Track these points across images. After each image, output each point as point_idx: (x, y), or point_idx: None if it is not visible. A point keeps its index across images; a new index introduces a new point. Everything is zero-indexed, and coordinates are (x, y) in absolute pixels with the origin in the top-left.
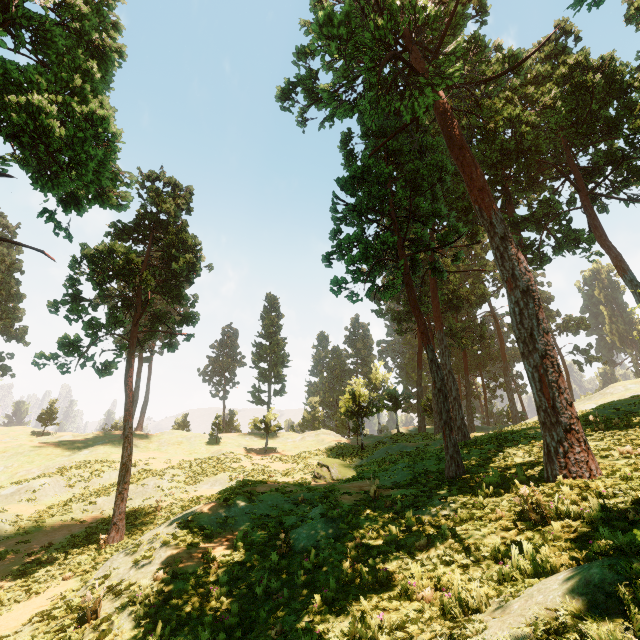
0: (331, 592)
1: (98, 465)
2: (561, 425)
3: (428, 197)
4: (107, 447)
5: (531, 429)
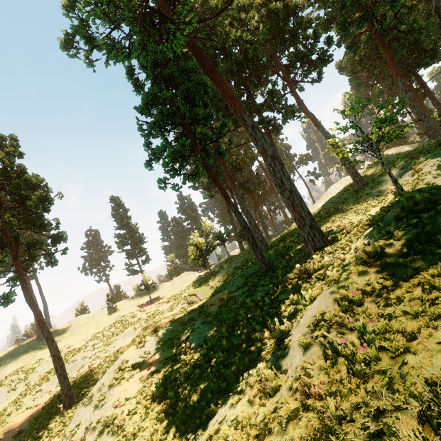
0: (221, 359)
1: (29, 366)
2: (307, 225)
3: (201, 106)
4: (29, 351)
5: (296, 229)
